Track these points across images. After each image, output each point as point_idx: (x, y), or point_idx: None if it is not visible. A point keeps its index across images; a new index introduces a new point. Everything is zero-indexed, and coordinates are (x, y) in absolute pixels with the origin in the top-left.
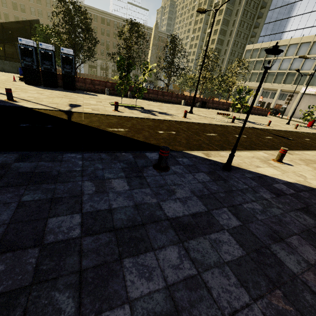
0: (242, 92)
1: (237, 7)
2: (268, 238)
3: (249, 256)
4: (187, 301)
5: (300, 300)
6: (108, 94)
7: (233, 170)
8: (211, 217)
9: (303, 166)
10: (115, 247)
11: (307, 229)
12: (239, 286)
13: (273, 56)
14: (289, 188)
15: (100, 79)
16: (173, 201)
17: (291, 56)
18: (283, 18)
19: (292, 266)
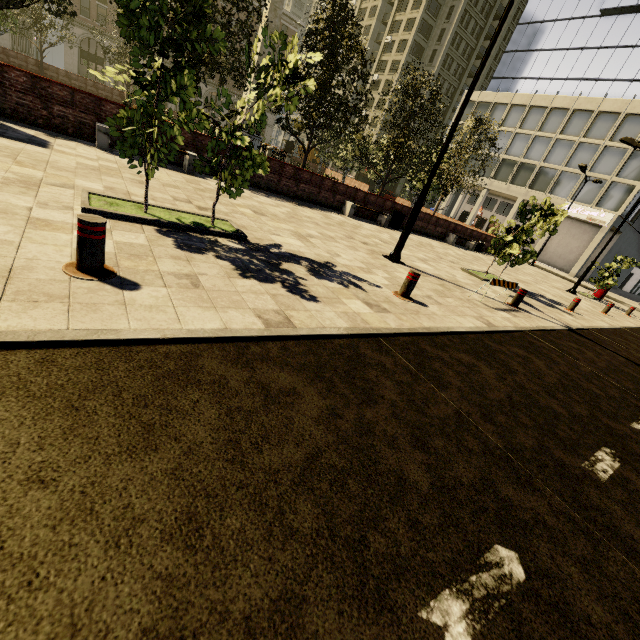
0: (534, 212)
1: (451, 1)
2: None
3: None
4: None
5: None
6: (106, 147)
7: None
8: None
9: None
10: None
11: None
12: None
13: (517, 126)
14: None
15: (111, 95)
16: None
17: (552, 132)
18: (544, 48)
19: None
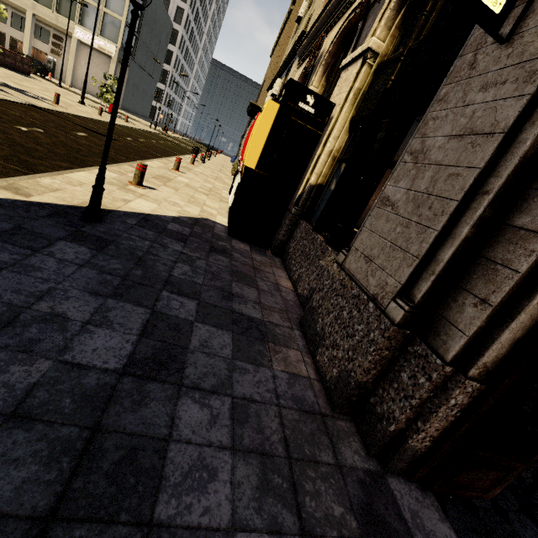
0: None
1: None
2: (225, 301)
3: (235, 332)
4: (256, 433)
5: (279, 338)
6: None
7: (104, 218)
8: (166, 317)
9: (164, 187)
10: (110, 531)
11: (232, 271)
12: (258, 368)
13: None
14: (183, 226)
15: None
16: (86, 335)
17: None
18: None
19: (256, 315)
